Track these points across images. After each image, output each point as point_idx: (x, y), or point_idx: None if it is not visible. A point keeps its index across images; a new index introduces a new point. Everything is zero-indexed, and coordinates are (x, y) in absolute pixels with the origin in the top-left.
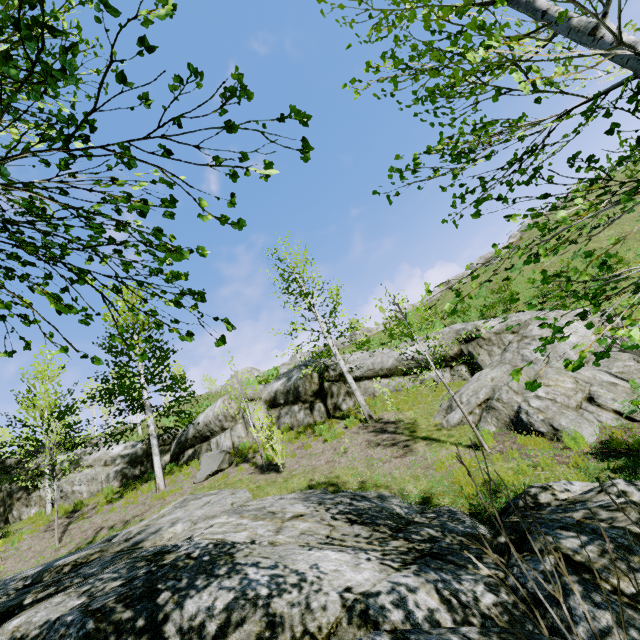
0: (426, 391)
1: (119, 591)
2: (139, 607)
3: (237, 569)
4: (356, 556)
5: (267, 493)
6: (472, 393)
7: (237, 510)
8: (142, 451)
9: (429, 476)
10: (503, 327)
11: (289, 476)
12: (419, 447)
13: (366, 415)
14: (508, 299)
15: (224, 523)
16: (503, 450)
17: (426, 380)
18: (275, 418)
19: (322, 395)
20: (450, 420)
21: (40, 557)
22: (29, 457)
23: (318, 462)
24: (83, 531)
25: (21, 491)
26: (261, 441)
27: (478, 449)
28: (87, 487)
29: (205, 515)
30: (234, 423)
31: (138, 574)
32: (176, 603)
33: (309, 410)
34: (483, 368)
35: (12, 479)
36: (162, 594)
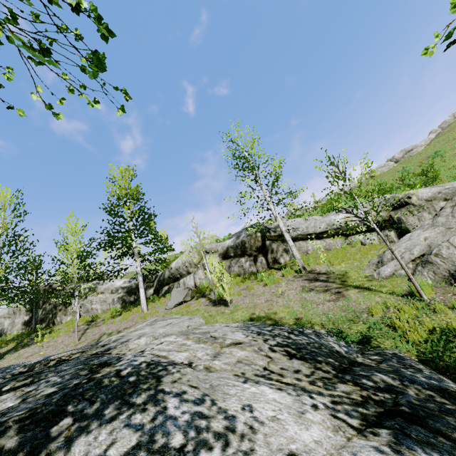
0: (354, 250)
1: (36, 403)
2: (29, 435)
3: (157, 398)
4: (299, 399)
5: (216, 321)
6: (404, 250)
7: (187, 332)
8: (135, 285)
9: (364, 319)
10: (435, 195)
11: (235, 309)
12: (351, 294)
13: (300, 267)
14: (430, 180)
15: (172, 342)
16: (445, 301)
17: (354, 242)
18: (227, 267)
19: (264, 251)
20: (381, 273)
21: (65, 348)
22: (65, 284)
23: (259, 300)
24: (93, 334)
25: (61, 305)
26: (216, 283)
27: (415, 299)
28: (100, 306)
29: (165, 333)
30: (196, 269)
31: (70, 384)
32: (67, 439)
33: (253, 262)
34: (411, 232)
35: (56, 297)
36: (64, 420)
